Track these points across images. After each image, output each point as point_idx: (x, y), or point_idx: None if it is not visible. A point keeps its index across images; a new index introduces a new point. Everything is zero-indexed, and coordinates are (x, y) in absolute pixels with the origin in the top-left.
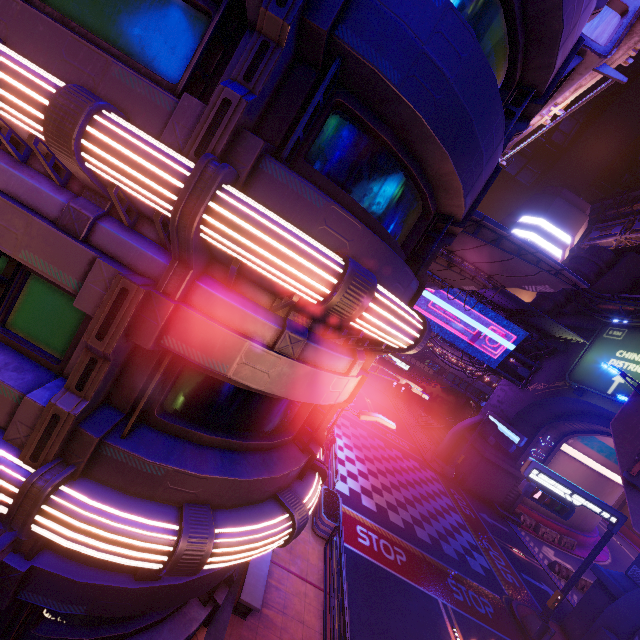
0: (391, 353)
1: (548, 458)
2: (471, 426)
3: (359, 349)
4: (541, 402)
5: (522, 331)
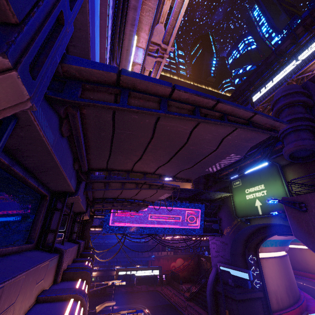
0: (142, 269)
1: (260, 269)
2: (214, 280)
3: None
4: (235, 238)
5: (201, 205)
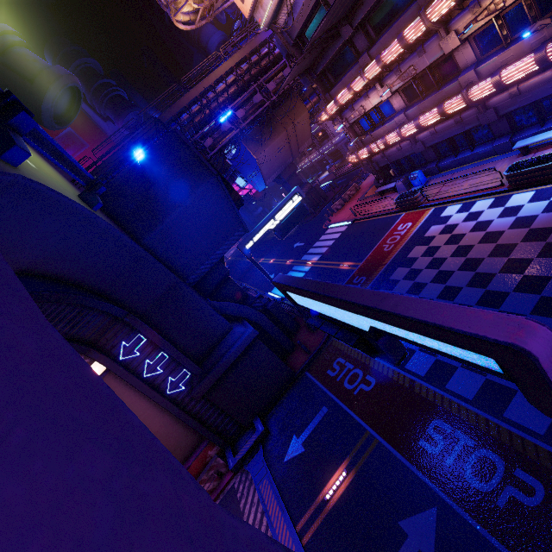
0: None
1: None
2: None
3: (332, 120)
4: None
5: None
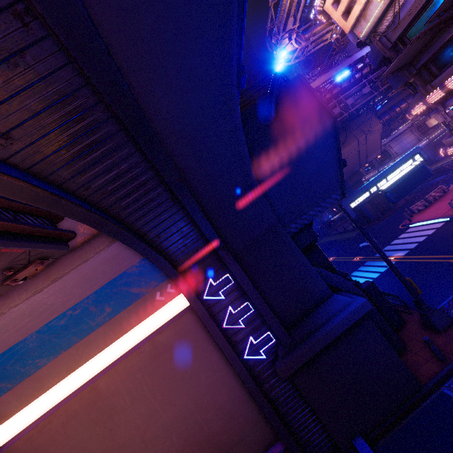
0: None
1: None
2: None
3: (427, 114)
4: None
5: None
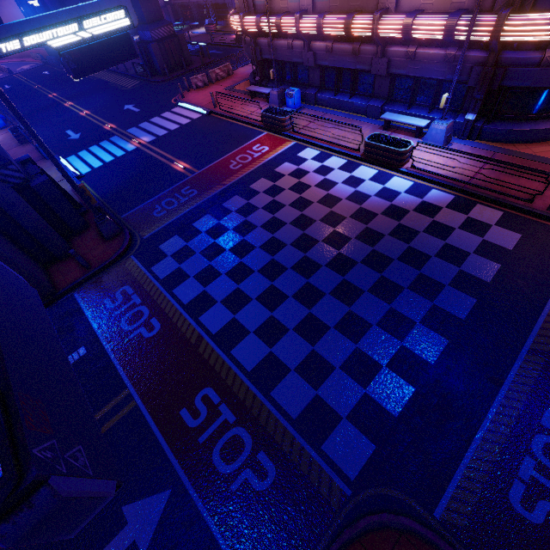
0: None
1: None
2: None
3: None
4: None
5: None
